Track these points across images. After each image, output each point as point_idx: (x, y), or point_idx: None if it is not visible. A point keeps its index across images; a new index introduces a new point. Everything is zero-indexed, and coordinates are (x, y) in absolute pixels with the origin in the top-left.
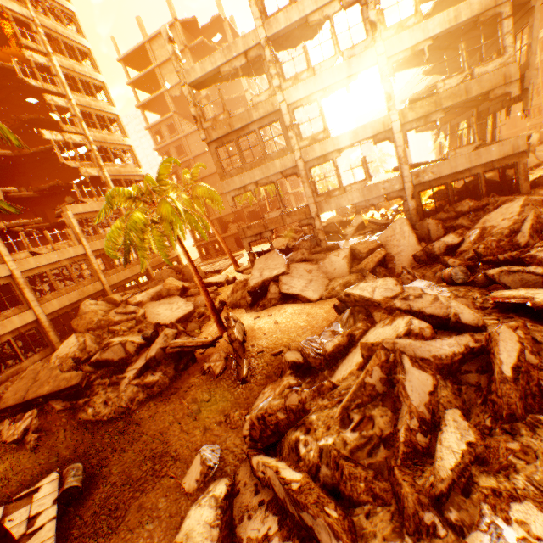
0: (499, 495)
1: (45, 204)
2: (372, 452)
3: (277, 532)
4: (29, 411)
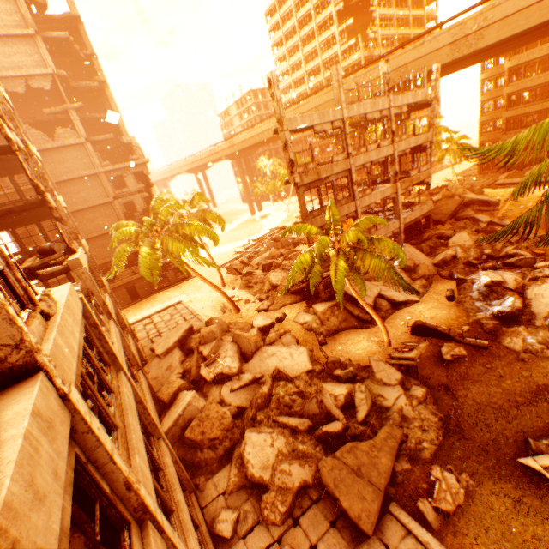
0: None
1: None
2: None
3: None
4: (434, 471)
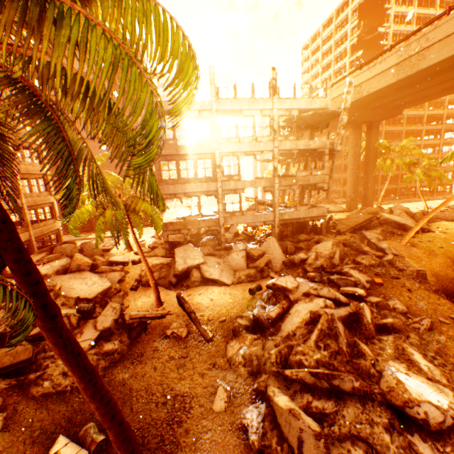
0: (384, 360)
1: None
2: (335, 357)
3: (313, 398)
4: None
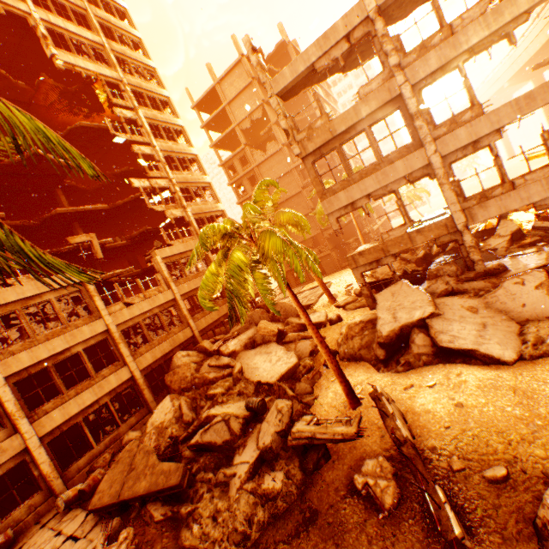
0: None
1: (136, 251)
2: None
3: None
4: (123, 530)
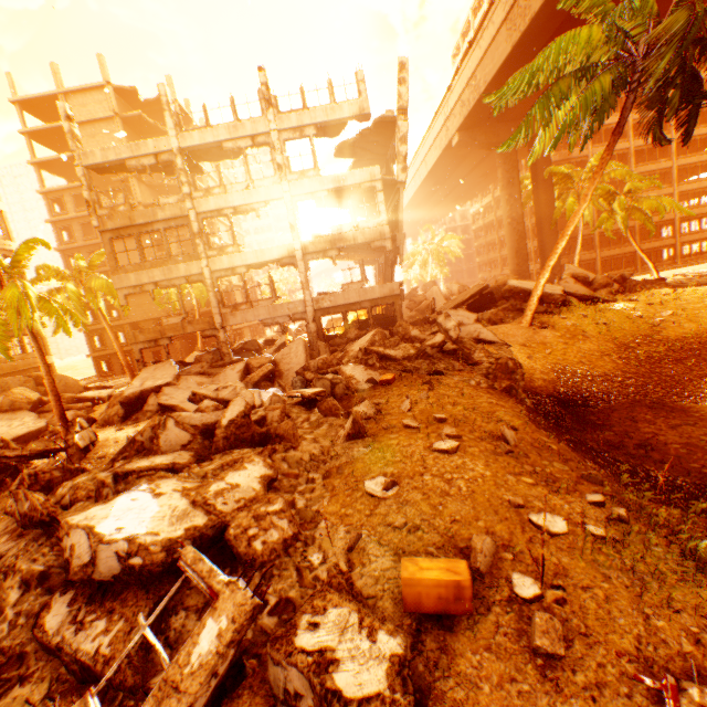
0: (161, 477)
1: None
2: None
3: (5, 541)
4: None
